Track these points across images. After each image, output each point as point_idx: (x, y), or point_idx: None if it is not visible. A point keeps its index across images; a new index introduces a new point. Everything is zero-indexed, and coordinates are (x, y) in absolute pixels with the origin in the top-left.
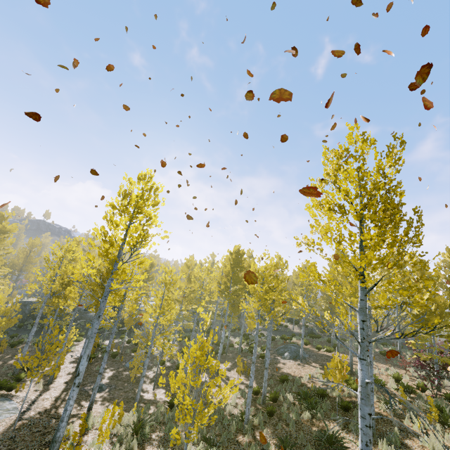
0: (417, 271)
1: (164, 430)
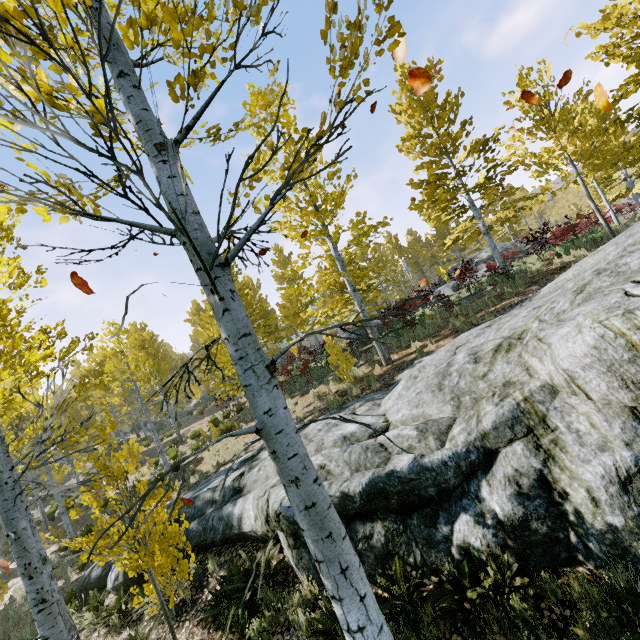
0: (196, 319)
1: None
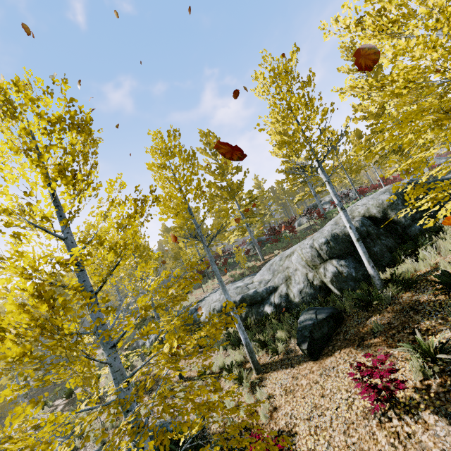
0: (168, 235)
1: (60, 397)
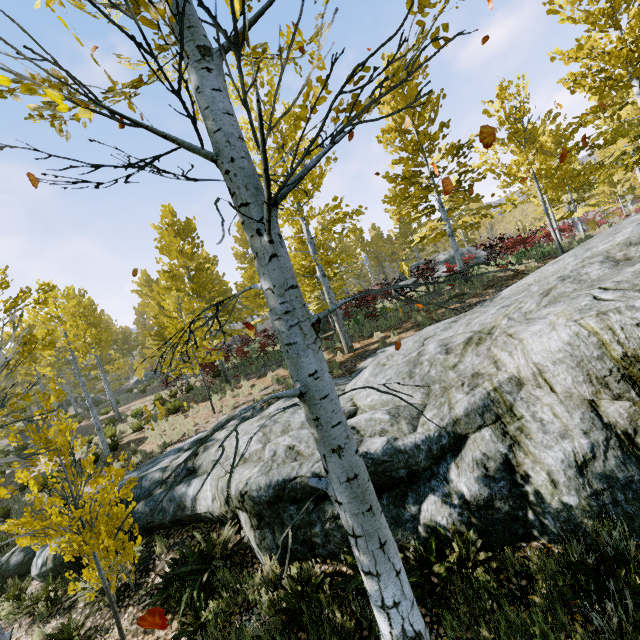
0: (147, 290)
1: None
